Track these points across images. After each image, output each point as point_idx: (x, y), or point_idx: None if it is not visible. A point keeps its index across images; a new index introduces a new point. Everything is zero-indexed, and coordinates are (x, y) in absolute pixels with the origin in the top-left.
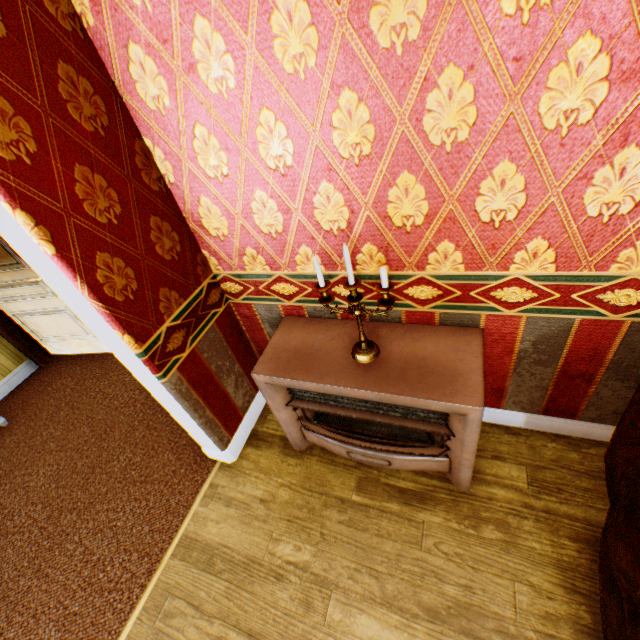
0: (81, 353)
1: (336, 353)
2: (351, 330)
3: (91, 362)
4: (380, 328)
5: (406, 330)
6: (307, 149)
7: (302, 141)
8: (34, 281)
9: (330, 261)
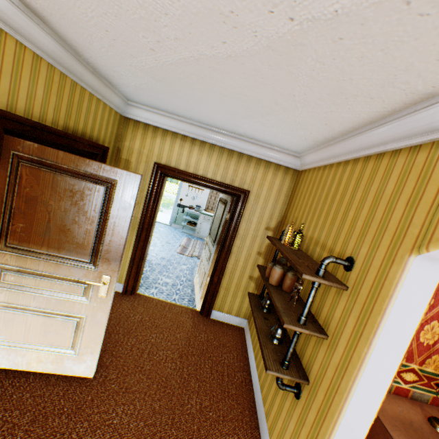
0: (24, 369)
1: (424, 424)
2: (409, 404)
3: (46, 386)
4: (423, 405)
5: (437, 410)
6: (437, 305)
7: (437, 302)
8: (81, 281)
9: (411, 356)
